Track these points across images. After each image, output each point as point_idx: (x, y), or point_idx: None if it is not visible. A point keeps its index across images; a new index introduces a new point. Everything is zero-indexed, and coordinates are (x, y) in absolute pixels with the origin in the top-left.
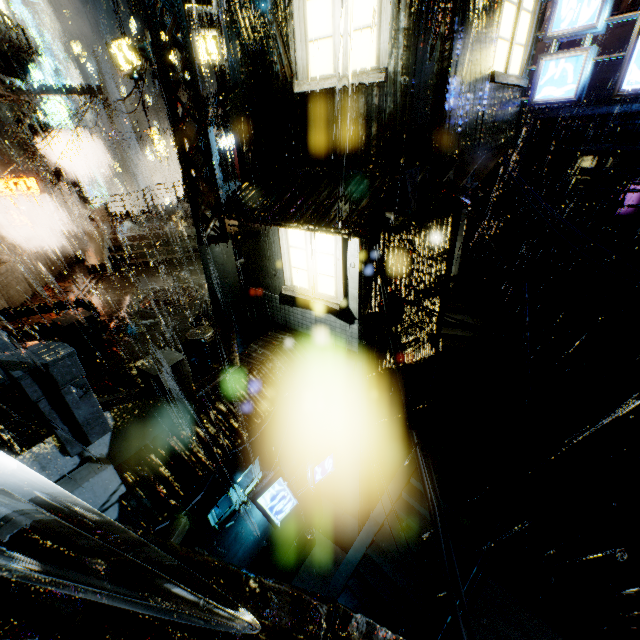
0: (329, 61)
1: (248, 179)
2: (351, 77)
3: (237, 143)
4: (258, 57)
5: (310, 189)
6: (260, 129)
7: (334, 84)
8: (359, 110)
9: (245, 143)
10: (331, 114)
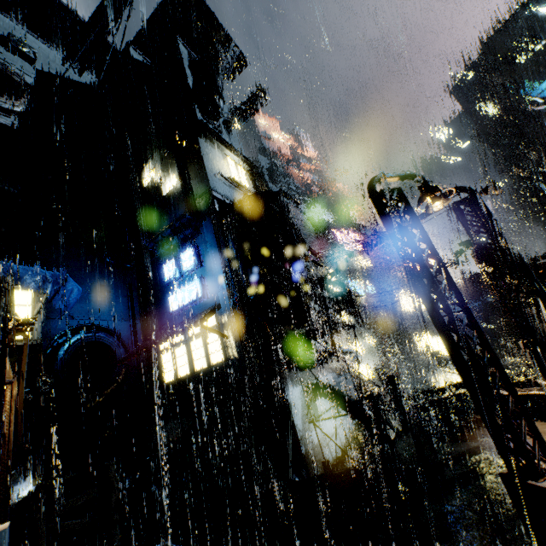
0: (415, 309)
1: (396, 340)
2: (423, 310)
3: (391, 332)
4: (396, 312)
5: (422, 333)
6: (399, 326)
7: (419, 312)
8: (427, 314)
9: (394, 331)
10: (420, 317)
